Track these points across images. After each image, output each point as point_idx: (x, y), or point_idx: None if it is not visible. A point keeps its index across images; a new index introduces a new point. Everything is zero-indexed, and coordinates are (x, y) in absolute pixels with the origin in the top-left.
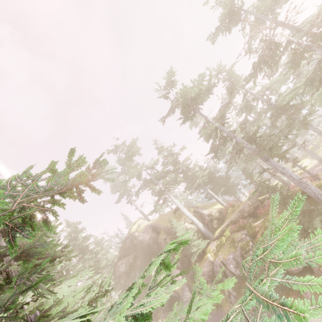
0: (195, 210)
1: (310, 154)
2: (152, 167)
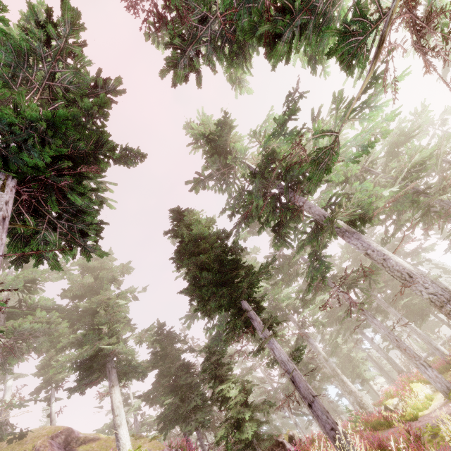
0: (38, 450)
1: (413, 361)
2: (24, 287)
